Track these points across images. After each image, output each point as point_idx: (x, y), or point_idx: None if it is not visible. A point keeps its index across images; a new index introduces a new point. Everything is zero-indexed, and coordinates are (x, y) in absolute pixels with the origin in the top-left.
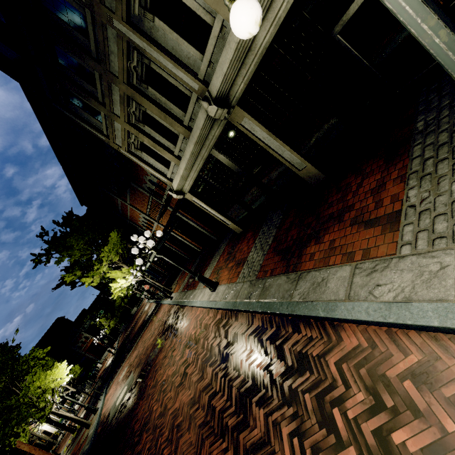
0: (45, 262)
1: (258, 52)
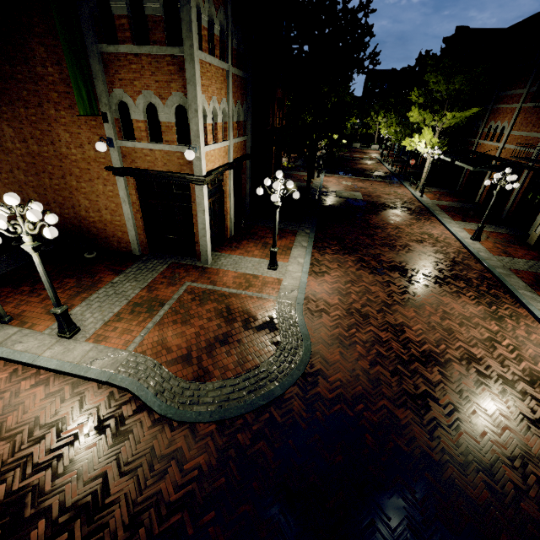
0: (428, 69)
1: None
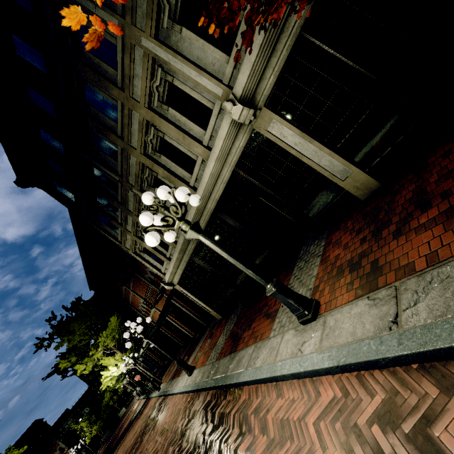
0: (46, 347)
1: (209, 211)
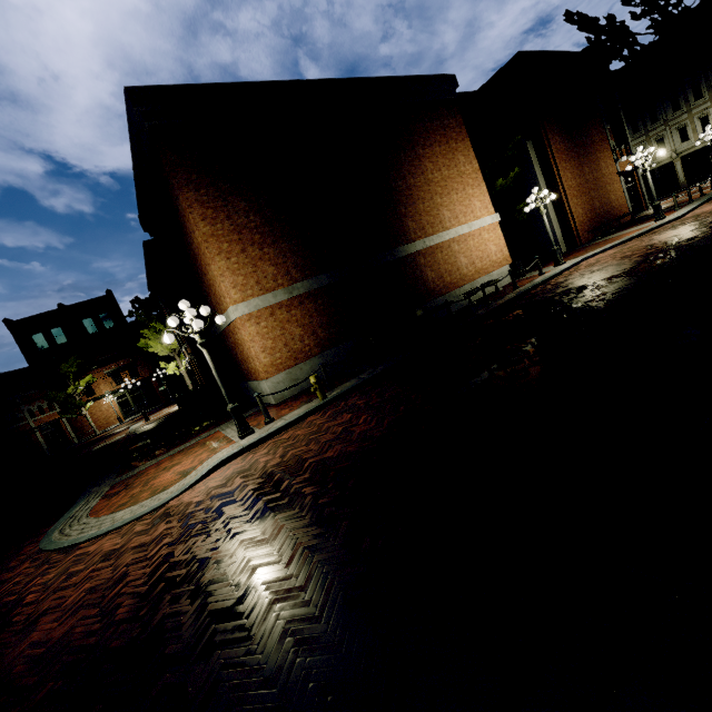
0: None
1: (695, 149)
